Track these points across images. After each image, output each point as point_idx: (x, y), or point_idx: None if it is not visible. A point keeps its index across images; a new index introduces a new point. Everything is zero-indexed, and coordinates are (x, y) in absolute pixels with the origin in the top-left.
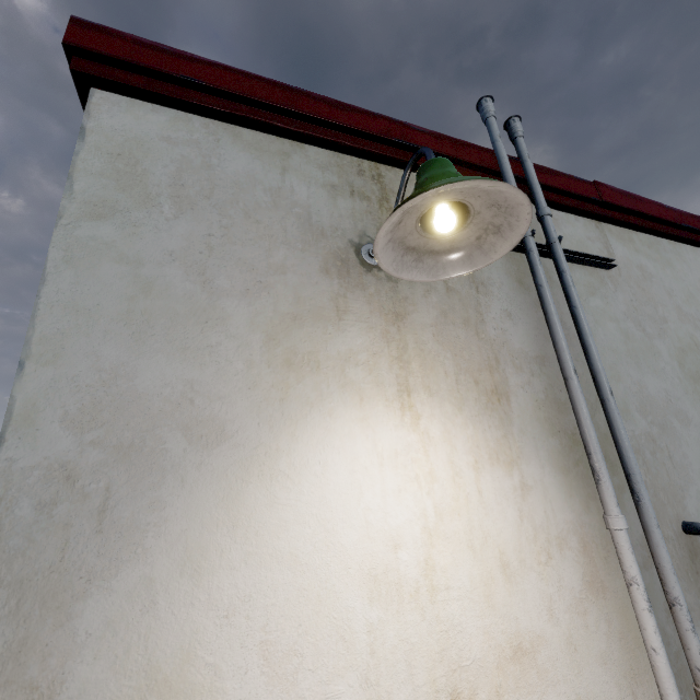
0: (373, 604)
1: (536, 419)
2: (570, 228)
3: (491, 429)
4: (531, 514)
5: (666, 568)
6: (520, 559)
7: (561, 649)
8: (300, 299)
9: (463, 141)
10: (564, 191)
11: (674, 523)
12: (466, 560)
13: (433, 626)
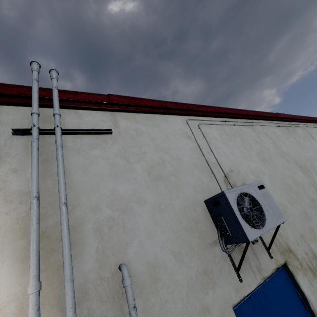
0: None
1: (11, 231)
2: (90, 117)
3: None
4: None
5: (67, 308)
6: None
7: None
8: None
9: (7, 84)
10: (83, 101)
11: (113, 267)
12: None
13: None
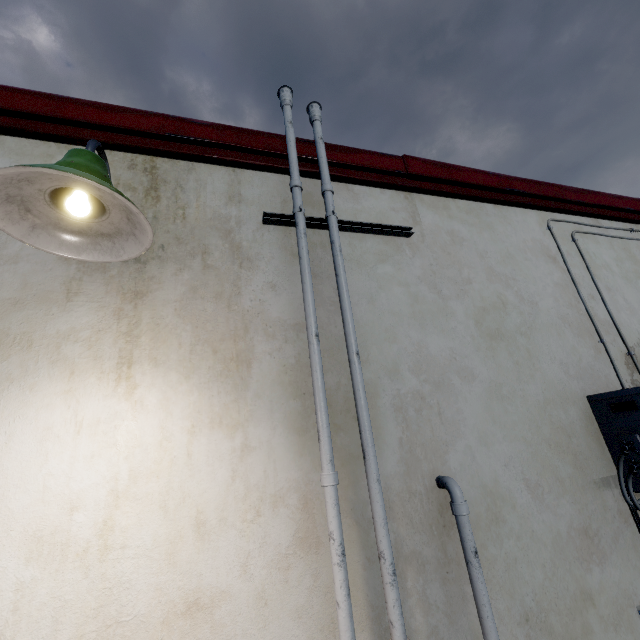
0: (30, 563)
1: (279, 383)
2: (372, 200)
3: (221, 394)
4: (246, 474)
5: (378, 522)
6: (221, 517)
7: (248, 603)
8: (27, 285)
9: (249, 130)
10: (363, 167)
11: (427, 478)
12: (154, 520)
13: (96, 583)
